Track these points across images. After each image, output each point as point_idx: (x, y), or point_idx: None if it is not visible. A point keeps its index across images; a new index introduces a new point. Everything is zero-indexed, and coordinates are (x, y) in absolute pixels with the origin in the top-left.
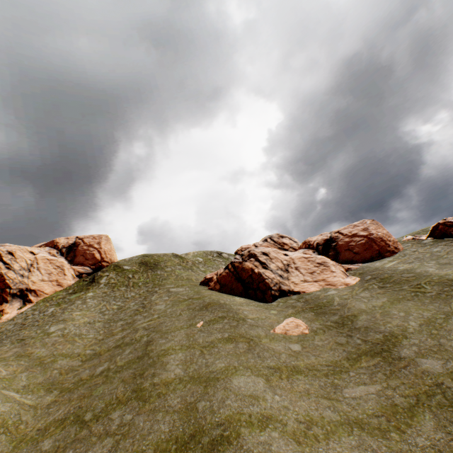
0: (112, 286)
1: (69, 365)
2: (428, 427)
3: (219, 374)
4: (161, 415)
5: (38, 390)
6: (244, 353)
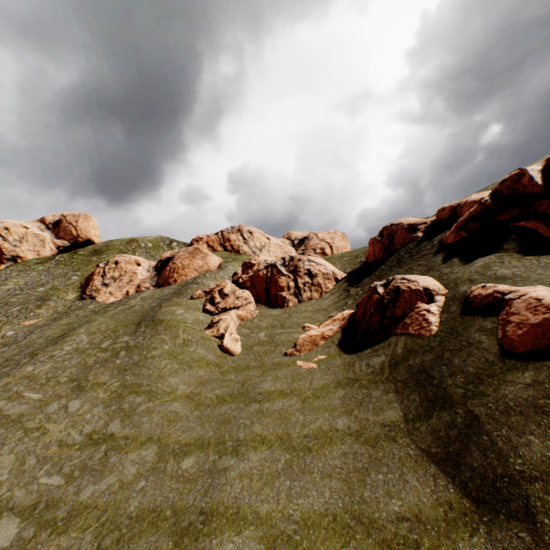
0: (58, 263)
1: None
2: None
3: None
4: None
5: None
6: None
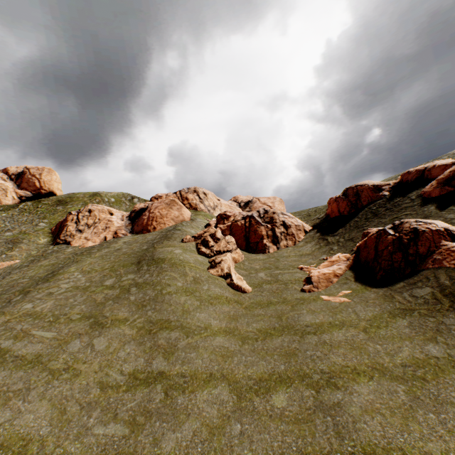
0: (22, 211)
1: None
2: None
3: None
4: None
5: None
6: None
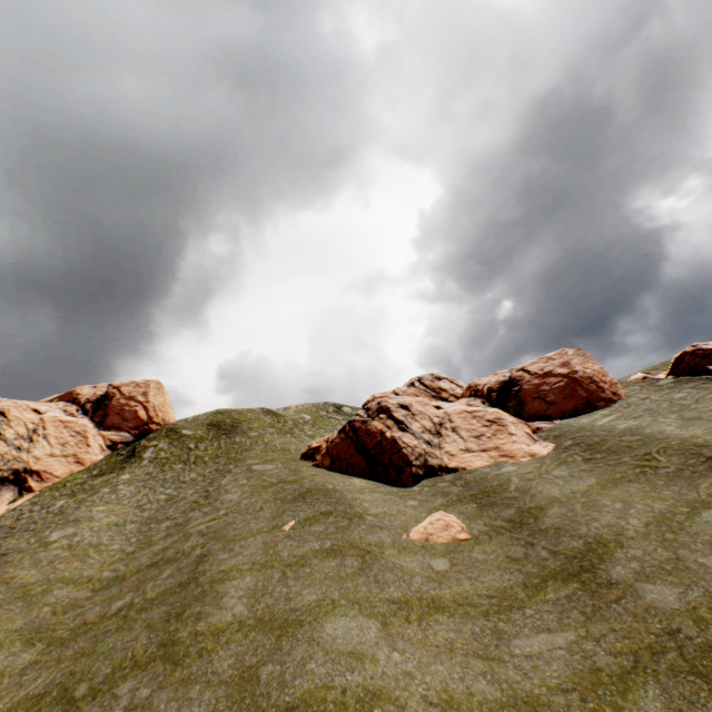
0: (161, 462)
1: (70, 598)
2: (651, 711)
3: (305, 613)
4: (198, 690)
5: (12, 642)
6: (353, 576)
